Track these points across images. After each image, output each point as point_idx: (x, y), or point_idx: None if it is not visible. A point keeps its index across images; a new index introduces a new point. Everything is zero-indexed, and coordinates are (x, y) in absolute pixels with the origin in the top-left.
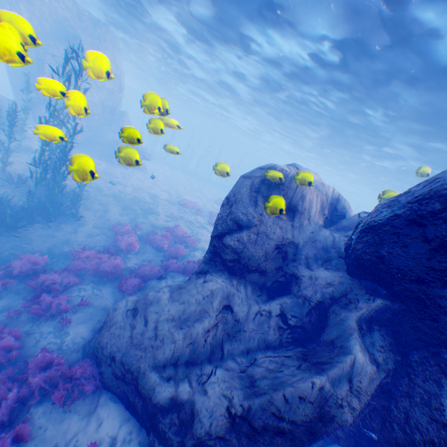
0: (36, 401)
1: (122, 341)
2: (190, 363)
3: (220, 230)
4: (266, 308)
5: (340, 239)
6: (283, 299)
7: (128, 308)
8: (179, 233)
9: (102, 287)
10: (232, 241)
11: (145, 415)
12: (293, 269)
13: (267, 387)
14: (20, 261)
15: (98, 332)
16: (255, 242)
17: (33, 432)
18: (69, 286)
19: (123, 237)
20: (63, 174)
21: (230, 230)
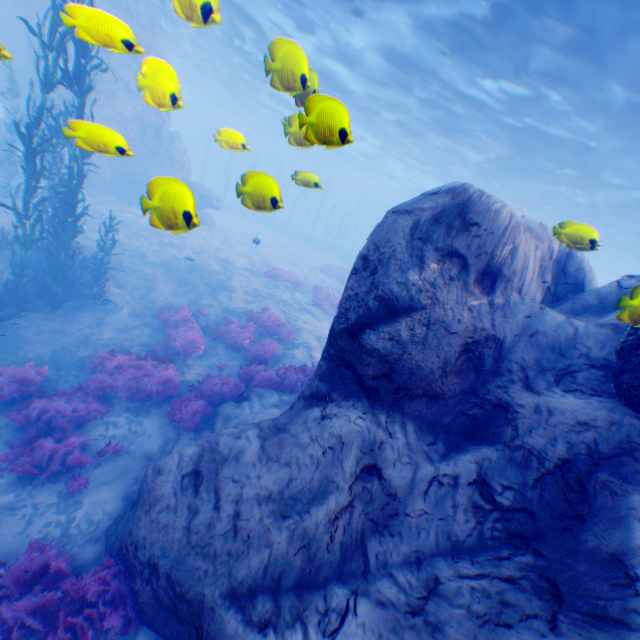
0: None
1: (171, 538)
2: (304, 587)
3: (352, 318)
4: (448, 470)
5: (587, 331)
6: (481, 452)
7: (181, 469)
8: (268, 321)
9: (143, 417)
10: (379, 340)
11: None
12: (498, 392)
13: None
14: None
15: (131, 509)
16: (423, 340)
17: None
18: (86, 417)
19: (177, 330)
20: (71, 227)
21: (371, 319)
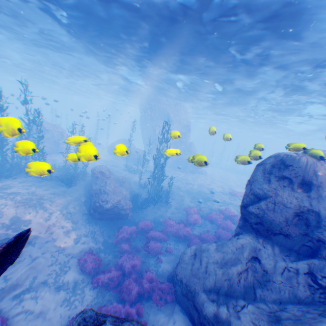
0: (145, 298)
1: (186, 271)
2: (228, 296)
3: (244, 201)
4: (292, 265)
5: None
6: (309, 259)
7: (189, 252)
8: (228, 213)
9: (178, 243)
10: (252, 208)
11: (199, 325)
12: (318, 234)
13: (287, 323)
14: (142, 223)
15: (175, 266)
16: (272, 209)
17: (143, 313)
18: (162, 240)
19: (190, 214)
20: (161, 179)
21: (251, 201)
